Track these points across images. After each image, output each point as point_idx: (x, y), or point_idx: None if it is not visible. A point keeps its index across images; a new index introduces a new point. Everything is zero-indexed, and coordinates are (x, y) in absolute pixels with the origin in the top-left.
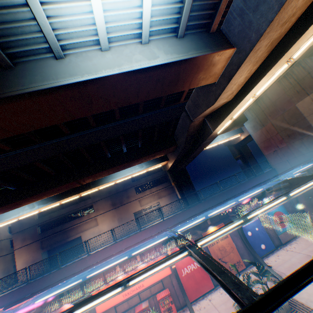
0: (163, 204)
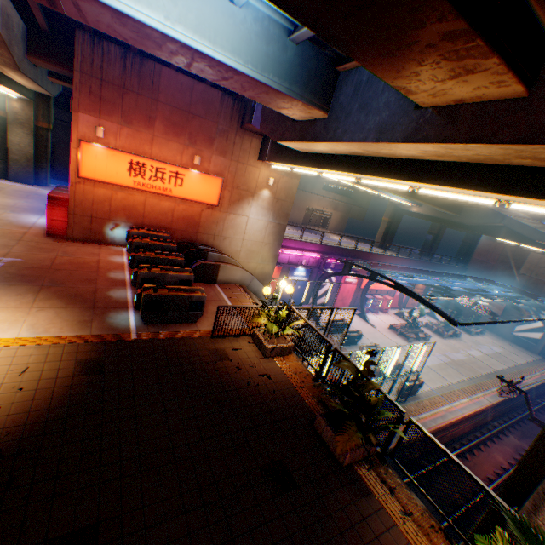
0: (333, 218)
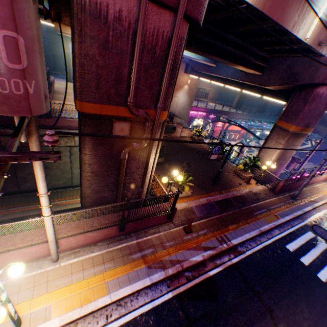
0: (210, 93)
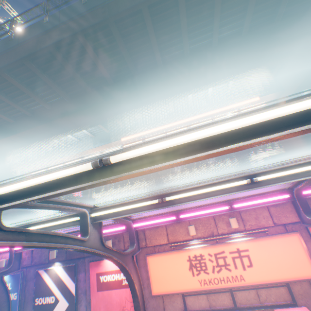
0: None
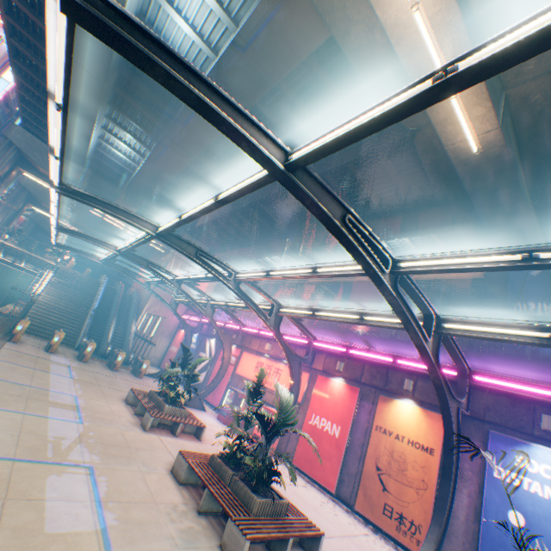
0: None
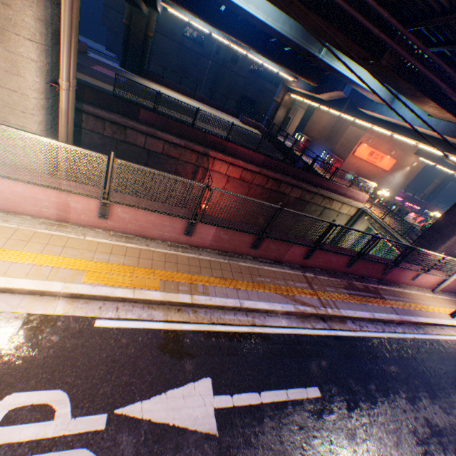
0: None
